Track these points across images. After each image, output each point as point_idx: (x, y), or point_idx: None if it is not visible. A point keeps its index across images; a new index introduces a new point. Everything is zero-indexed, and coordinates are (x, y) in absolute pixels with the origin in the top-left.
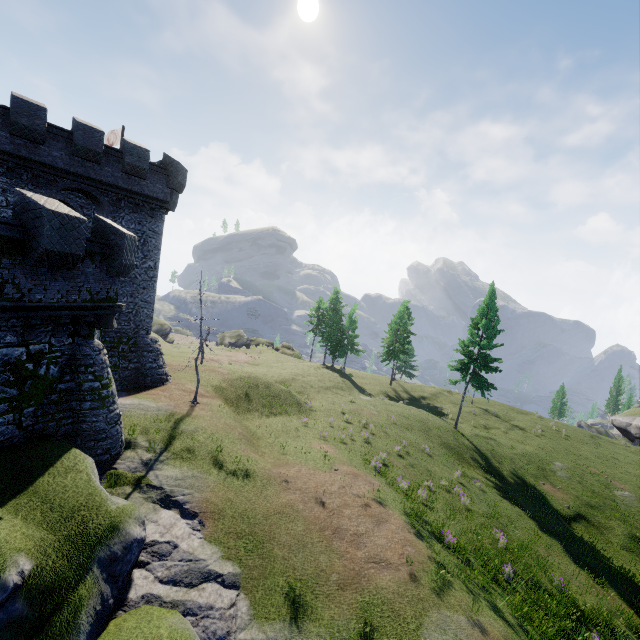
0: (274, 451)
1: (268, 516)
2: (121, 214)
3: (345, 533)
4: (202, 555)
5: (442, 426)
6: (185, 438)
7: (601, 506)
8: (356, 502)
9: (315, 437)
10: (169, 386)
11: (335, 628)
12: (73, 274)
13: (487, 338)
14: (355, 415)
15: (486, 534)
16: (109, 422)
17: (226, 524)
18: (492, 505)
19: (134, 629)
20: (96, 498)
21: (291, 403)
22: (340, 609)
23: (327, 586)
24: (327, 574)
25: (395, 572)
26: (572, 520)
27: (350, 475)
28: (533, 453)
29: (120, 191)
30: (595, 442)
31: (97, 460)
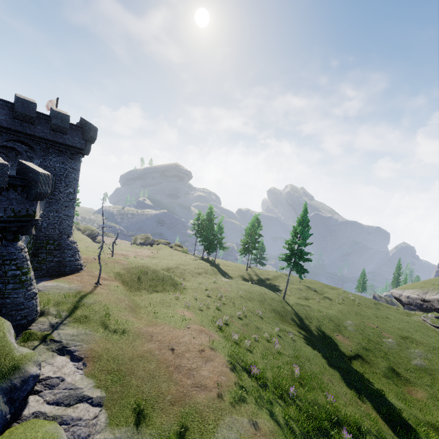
0: (150, 316)
1: (132, 359)
2: (49, 157)
3: (183, 369)
4: (80, 385)
5: (274, 298)
6: (85, 308)
7: (373, 349)
8: (195, 348)
9: (181, 306)
10: (82, 273)
11: (162, 429)
12: (0, 199)
13: (302, 239)
14: (214, 291)
15: (287, 368)
16: (27, 298)
17: (101, 364)
18: (298, 349)
19: (21, 434)
20: (6, 348)
21: (170, 284)
22: (168, 417)
23: (163, 403)
24: (164, 395)
25: (209, 392)
26: (352, 358)
27: (197, 331)
28: (334, 315)
29: (48, 142)
30: (377, 307)
31: (17, 324)
